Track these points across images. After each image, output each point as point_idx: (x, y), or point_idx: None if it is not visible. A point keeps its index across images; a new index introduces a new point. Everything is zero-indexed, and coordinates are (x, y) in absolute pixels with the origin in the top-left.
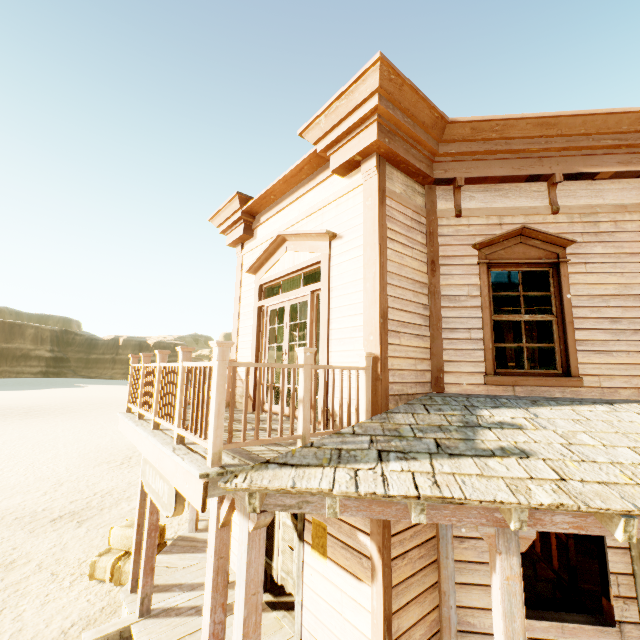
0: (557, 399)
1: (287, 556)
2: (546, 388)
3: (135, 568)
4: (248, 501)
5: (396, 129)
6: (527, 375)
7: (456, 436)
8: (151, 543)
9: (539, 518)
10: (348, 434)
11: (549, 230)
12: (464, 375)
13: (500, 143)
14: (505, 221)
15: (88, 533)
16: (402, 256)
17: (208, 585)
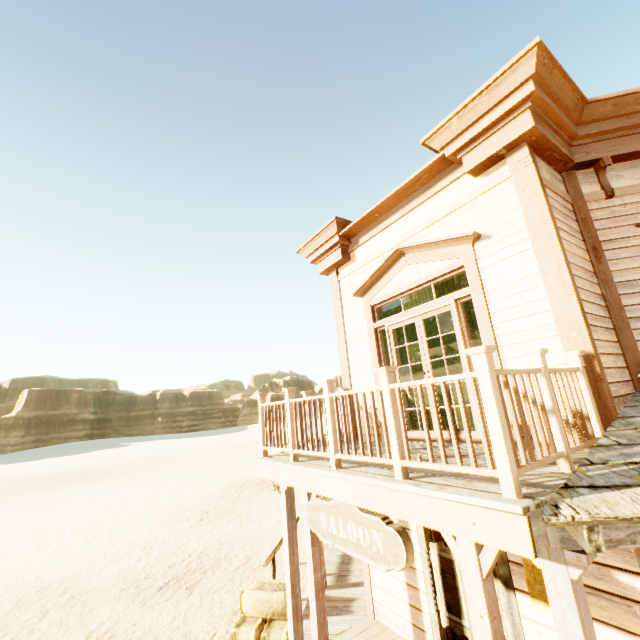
0: None
1: None
2: None
3: (296, 639)
4: (587, 538)
5: (543, 115)
6: None
7: None
8: (320, 606)
9: None
10: (615, 445)
11: None
12: None
13: None
14: None
15: (203, 600)
16: (570, 244)
17: None
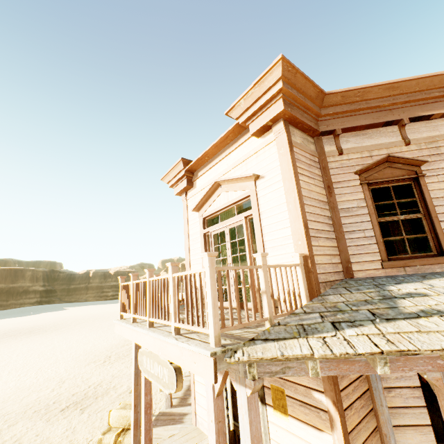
0: (439, 273)
1: None
2: (428, 266)
3: (135, 441)
4: (248, 370)
5: (294, 102)
6: (412, 258)
7: (382, 306)
8: (148, 418)
9: None
10: (301, 313)
11: (406, 156)
12: (366, 263)
13: (362, 103)
14: (374, 154)
15: (90, 417)
16: (309, 184)
17: None
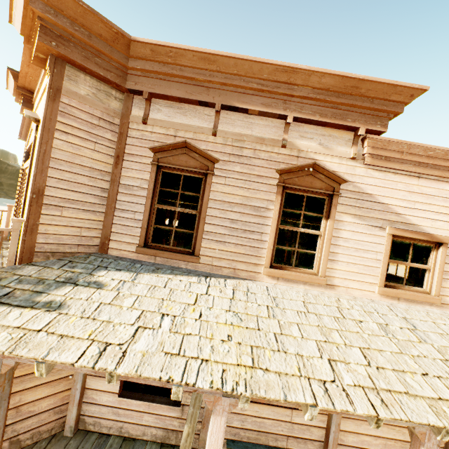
0: (178, 269)
1: None
2: (177, 261)
3: None
4: None
5: (69, 35)
6: (168, 250)
7: (37, 289)
8: None
9: None
10: None
11: (208, 147)
12: (124, 244)
13: (176, 68)
14: (179, 134)
15: None
16: (79, 148)
17: None
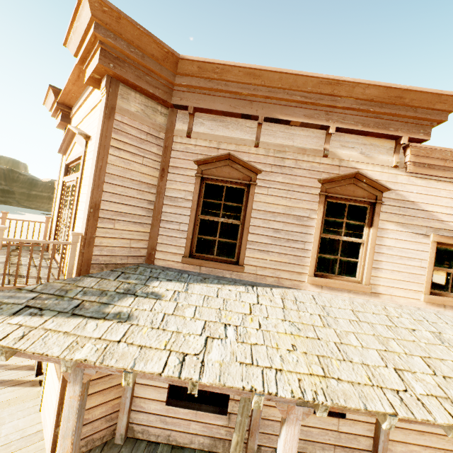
0: (223, 279)
1: None
2: (221, 270)
3: None
4: None
5: (124, 57)
6: (212, 260)
7: (102, 300)
8: None
9: None
10: (26, 290)
11: (250, 159)
12: (170, 254)
13: (221, 83)
14: (222, 146)
15: None
16: (129, 162)
17: None
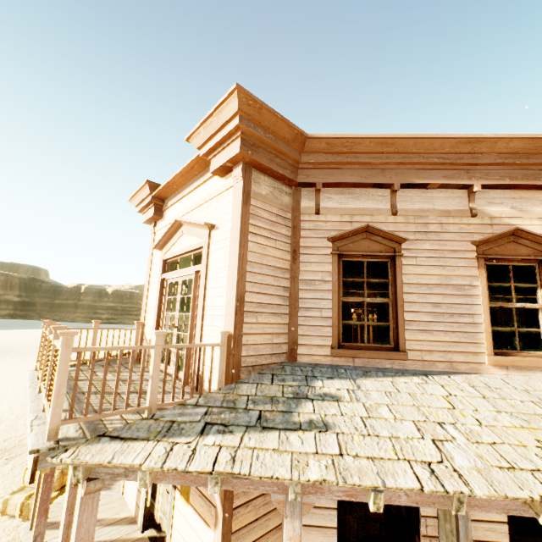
0: (386, 370)
1: (165, 498)
2: (379, 360)
3: (36, 507)
4: (73, 473)
5: (259, 143)
6: (365, 348)
7: (280, 408)
8: (47, 487)
9: (320, 487)
10: (190, 405)
11: (389, 228)
12: (314, 347)
13: (350, 156)
14: (355, 219)
15: (13, 470)
16: (265, 247)
17: (60, 537)
